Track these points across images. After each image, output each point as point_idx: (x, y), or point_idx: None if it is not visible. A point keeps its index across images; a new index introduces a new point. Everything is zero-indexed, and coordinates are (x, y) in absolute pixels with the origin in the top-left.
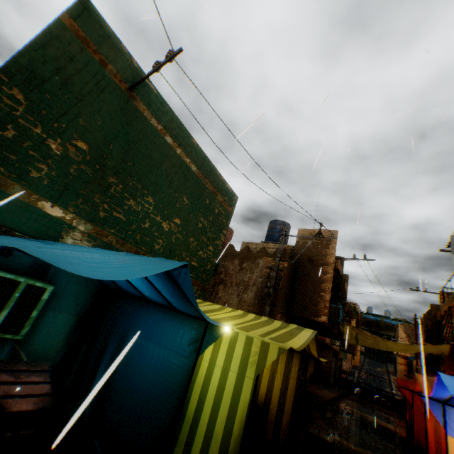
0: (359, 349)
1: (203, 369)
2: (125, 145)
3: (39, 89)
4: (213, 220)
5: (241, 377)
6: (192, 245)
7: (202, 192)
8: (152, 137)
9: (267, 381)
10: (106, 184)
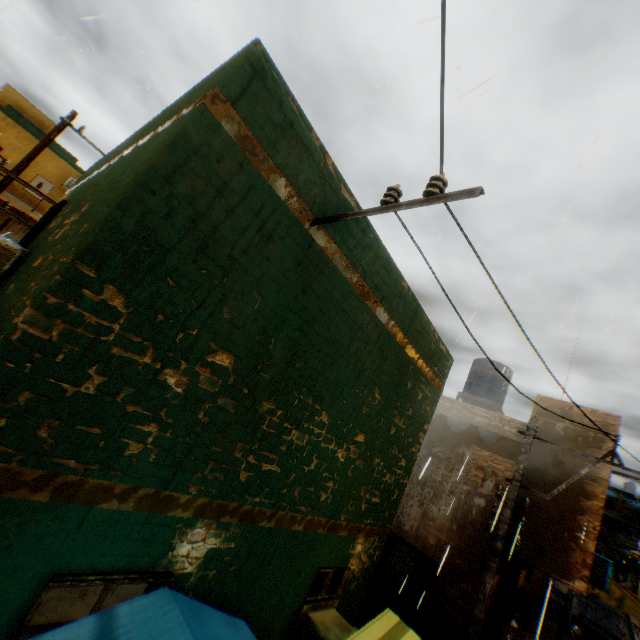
0: None
1: None
2: (295, 333)
3: (153, 273)
4: (413, 414)
5: None
6: (376, 469)
7: (404, 372)
8: (341, 300)
9: None
10: (255, 417)
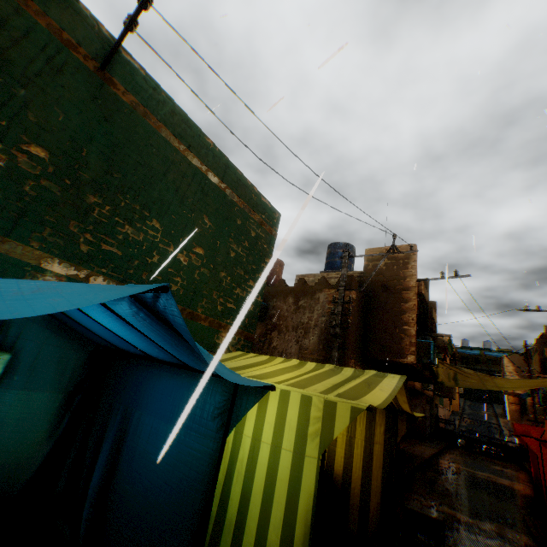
0: (456, 391)
1: (244, 450)
2: (106, 150)
3: None
4: (250, 247)
5: (299, 458)
6: (225, 281)
7: (230, 210)
8: (147, 137)
9: (343, 450)
10: (84, 205)
